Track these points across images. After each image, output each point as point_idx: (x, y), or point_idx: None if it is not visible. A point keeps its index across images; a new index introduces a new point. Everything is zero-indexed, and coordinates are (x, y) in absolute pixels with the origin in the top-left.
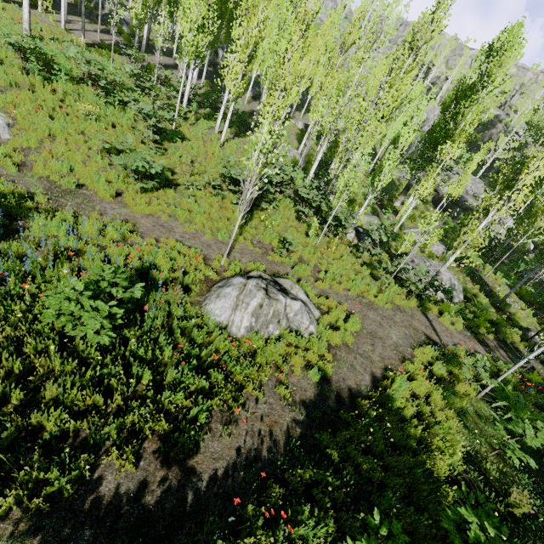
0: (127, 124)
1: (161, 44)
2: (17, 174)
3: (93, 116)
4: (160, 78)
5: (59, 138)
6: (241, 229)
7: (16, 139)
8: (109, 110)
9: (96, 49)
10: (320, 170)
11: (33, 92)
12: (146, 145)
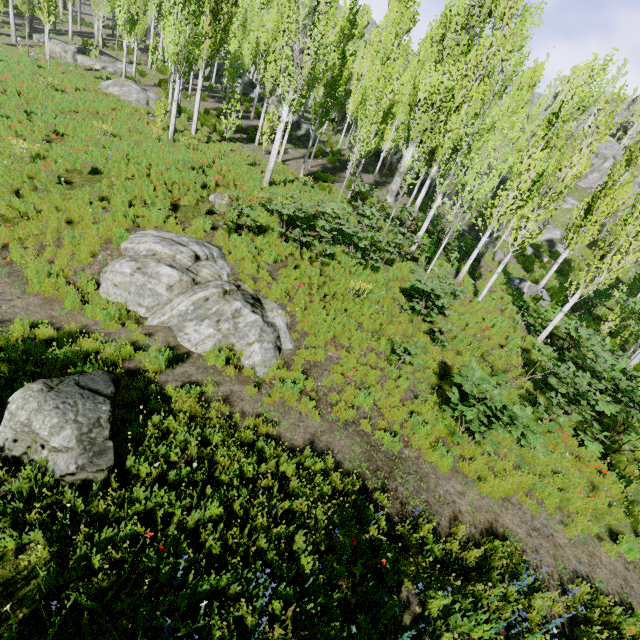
0: (387, 293)
1: (409, 181)
2: (324, 427)
3: (363, 295)
4: (380, 209)
5: (341, 339)
6: (633, 515)
7: (302, 352)
8: (363, 275)
9: (319, 184)
10: (571, 313)
11: (296, 265)
12: (420, 329)
